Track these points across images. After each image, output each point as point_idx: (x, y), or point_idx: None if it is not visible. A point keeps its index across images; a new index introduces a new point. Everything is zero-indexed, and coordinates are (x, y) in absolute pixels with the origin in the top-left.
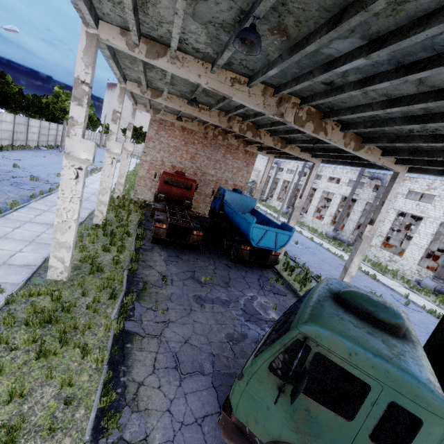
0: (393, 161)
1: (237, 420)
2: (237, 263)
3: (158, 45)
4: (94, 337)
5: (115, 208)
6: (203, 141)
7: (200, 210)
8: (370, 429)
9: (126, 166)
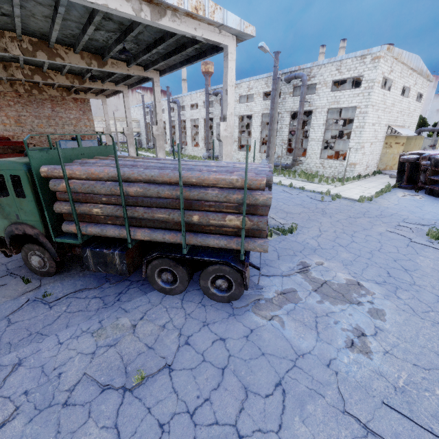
0: (142, 70)
1: None
2: None
3: None
4: None
5: None
6: (20, 101)
7: None
8: (14, 193)
9: None
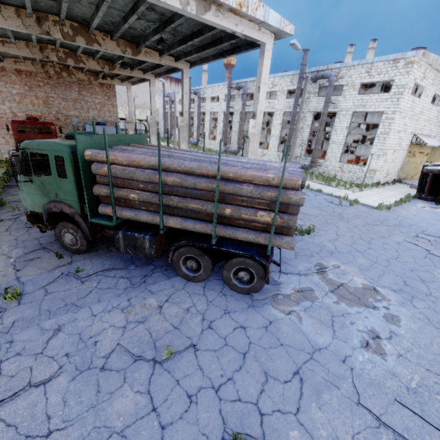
0: (174, 60)
1: (30, 211)
2: None
3: None
4: None
5: None
6: (49, 82)
7: None
8: (57, 173)
9: None
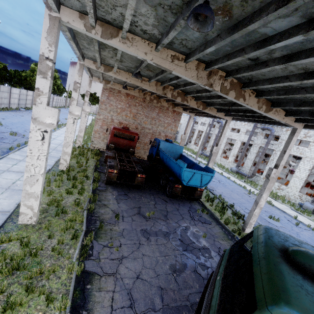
0: (293, 120)
1: None
2: (172, 198)
3: (111, 27)
4: (57, 281)
5: (76, 156)
6: (142, 104)
7: (140, 155)
8: None
9: (85, 123)
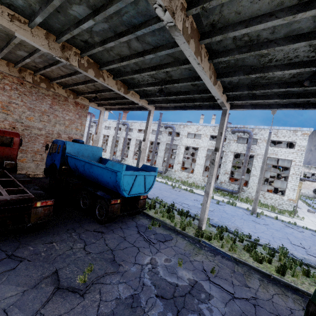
0: (226, 100)
1: None
2: (108, 222)
3: None
4: None
5: None
6: (19, 88)
7: (29, 171)
8: None
9: None
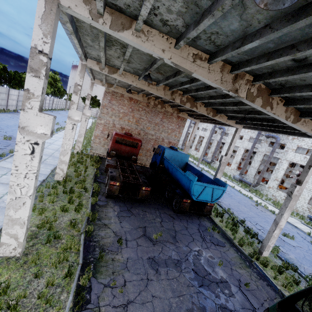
0: None
1: None
2: (179, 213)
3: (123, 16)
4: None
5: (74, 163)
6: (146, 109)
7: (142, 162)
8: None
9: (85, 128)
